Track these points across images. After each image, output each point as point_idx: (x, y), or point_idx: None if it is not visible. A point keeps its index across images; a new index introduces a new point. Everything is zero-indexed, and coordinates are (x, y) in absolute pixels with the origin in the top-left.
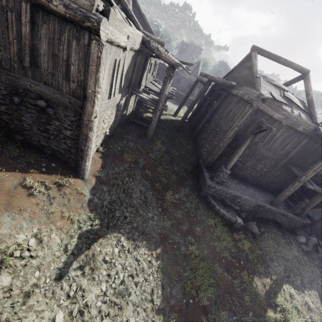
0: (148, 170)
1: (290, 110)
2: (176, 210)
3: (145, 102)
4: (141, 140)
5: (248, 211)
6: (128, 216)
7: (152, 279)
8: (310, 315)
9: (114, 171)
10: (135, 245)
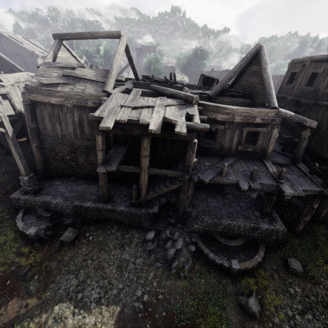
0: None
1: (70, 89)
2: None
3: None
4: None
5: (74, 214)
6: None
7: None
8: None
9: None
10: None
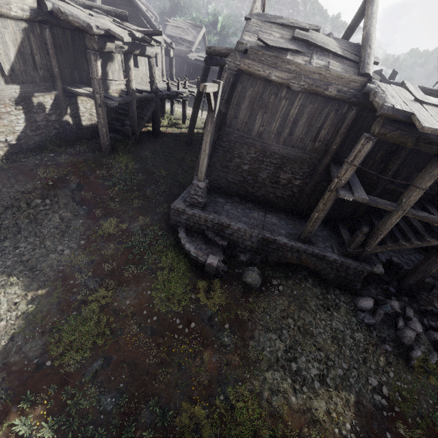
0: (89, 192)
1: (305, 61)
2: (113, 244)
3: (124, 107)
4: (92, 154)
5: (253, 250)
6: (22, 246)
7: (2, 326)
8: (307, 431)
9: (15, 189)
10: (8, 282)
